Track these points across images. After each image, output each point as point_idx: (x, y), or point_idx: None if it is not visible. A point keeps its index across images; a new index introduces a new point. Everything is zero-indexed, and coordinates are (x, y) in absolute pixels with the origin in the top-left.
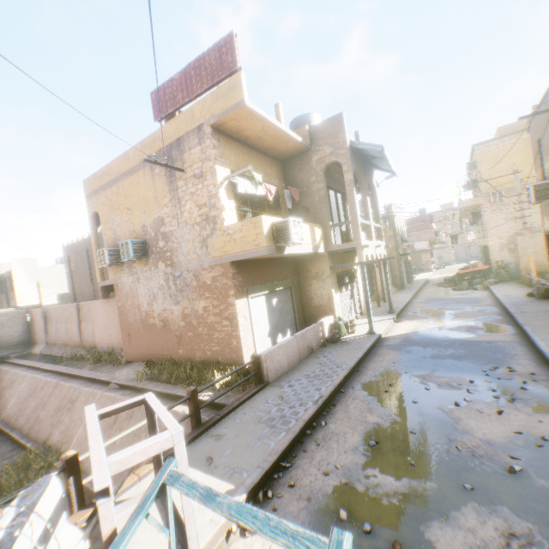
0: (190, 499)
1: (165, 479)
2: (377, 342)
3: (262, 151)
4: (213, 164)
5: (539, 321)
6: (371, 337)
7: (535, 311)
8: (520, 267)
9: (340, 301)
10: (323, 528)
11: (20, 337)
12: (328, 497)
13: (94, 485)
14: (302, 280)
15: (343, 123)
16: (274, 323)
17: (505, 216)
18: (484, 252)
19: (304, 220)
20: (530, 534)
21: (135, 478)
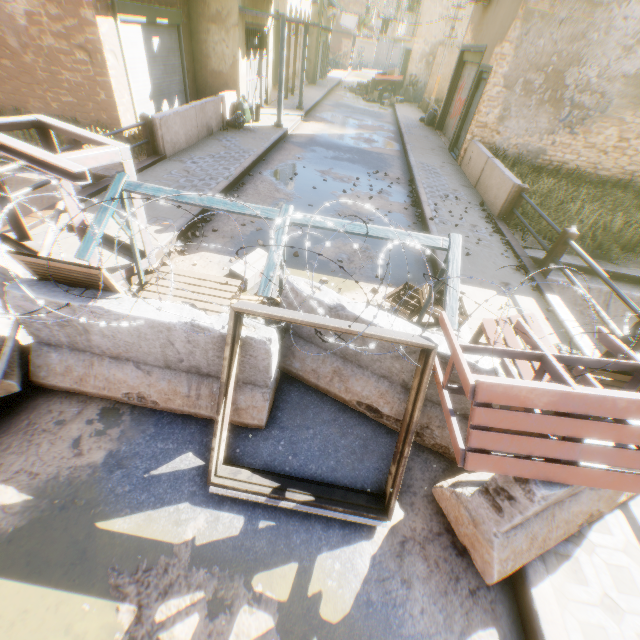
0: (143, 215)
1: (125, 188)
2: (284, 138)
3: None
4: None
5: (420, 143)
6: (278, 131)
7: (420, 136)
8: (428, 89)
9: (246, 75)
10: (246, 250)
11: None
12: (247, 237)
13: (70, 169)
14: (195, 21)
15: None
16: (157, 82)
17: (443, 14)
18: (406, 60)
19: None
20: (367, 249)
21: (38, 220)
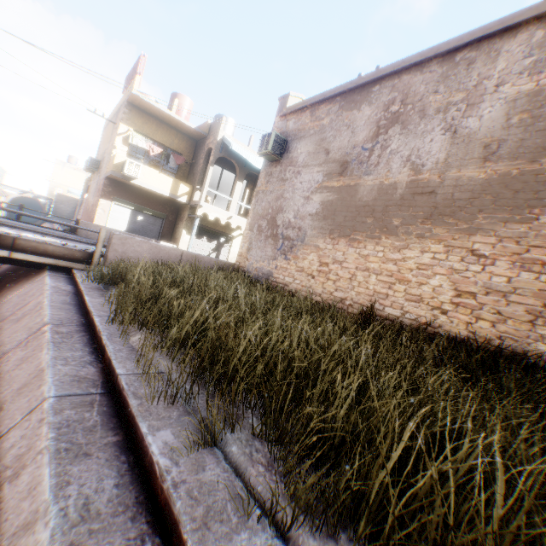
0: None
1: None
2: None
3: (176, 128)
4: (120, 122)
5: None
6: None
7: None
8: None
9: (195, 244)
10: None
11: (68, 214)
12: None
13: None
14: (177, 220)
15: (221, 124)
16: (132, 229)
17: None
18: None
19: (191, 182)
20: None
21: None
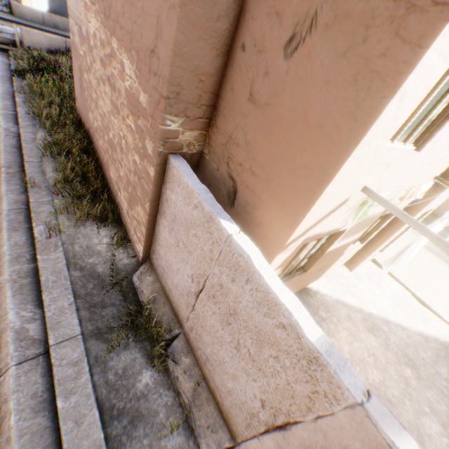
0: None
1: None
2: None
3: None
4: None
5: None
6: None
7: None
8: None
9: None
10: None
11: None
12: None
13: None
14: None
15: None
16: (54, 9)
17: None
18: None
19: None
20: None
21: None
